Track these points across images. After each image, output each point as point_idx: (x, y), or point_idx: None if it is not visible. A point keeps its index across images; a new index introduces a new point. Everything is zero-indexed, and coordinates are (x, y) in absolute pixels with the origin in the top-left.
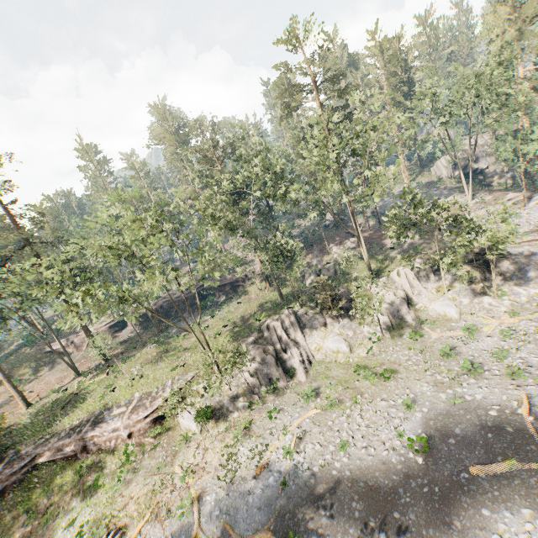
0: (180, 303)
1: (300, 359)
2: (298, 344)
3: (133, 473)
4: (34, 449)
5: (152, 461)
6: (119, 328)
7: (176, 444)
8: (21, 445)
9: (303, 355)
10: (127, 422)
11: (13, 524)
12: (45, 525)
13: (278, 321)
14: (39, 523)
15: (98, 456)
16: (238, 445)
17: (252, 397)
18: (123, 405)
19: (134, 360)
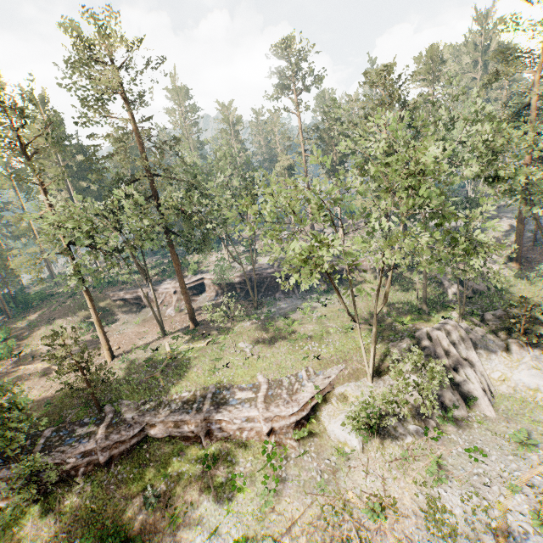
0: (272, 280)
1: (482, 387)
2: (473, 366)
3: (279, 482)
4: (140, 415)
5: (302, 472)
6: (197, 291)
7: (332, 458)
8: (119, 405)
9: (481, 381)
10: (267, 414)
11: (124, 506)
12: (173, 523)
13: (442, 332)
14: (163, 516)
15: (225, 446)
16: (435, 486)
17: (423, 420)
18: (246, 388)
19: (234, 333)
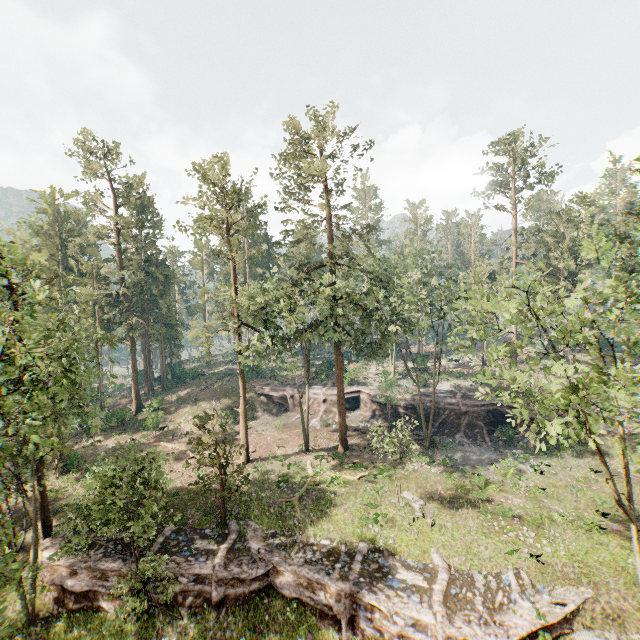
0: (451, 414)
1: None
2: None
3: None
4: (267, 551)
5: None
6: (350, 406)
7: None
8: (245, 525)
9: None
10: (451, 629)
11: None
12: None
13: None
14: None
15: None
16: None
17: None
18: (414, 568)
19: (396, 475)
